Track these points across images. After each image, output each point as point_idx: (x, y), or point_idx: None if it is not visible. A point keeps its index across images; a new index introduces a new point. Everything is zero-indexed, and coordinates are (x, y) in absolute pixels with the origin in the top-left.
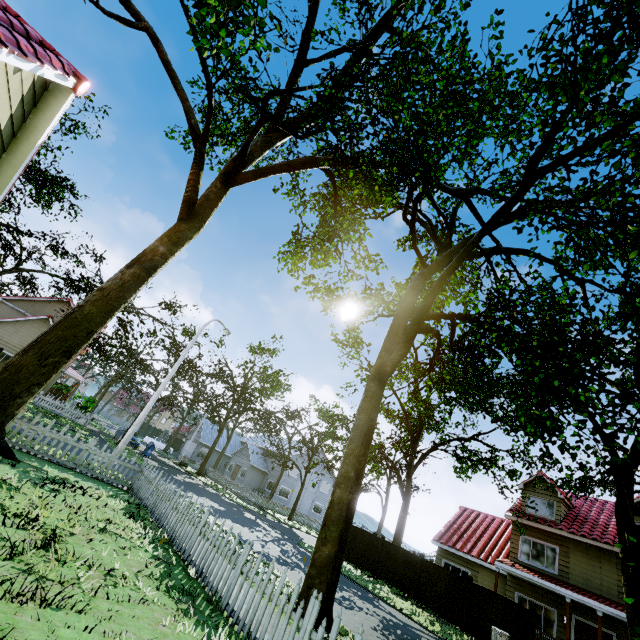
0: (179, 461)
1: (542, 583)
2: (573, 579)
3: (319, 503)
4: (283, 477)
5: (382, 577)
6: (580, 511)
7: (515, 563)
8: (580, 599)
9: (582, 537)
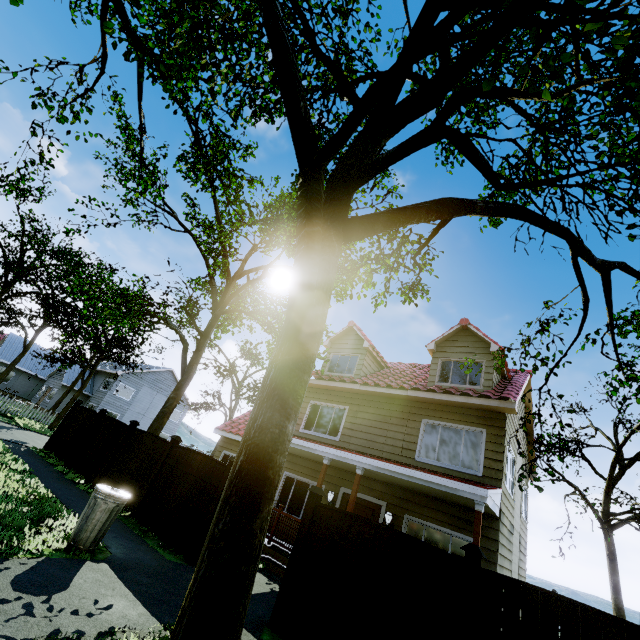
0: None
1: (300, 445)
2: (355, 443)
3: (163, 432)
4: (107, 398)
5: (75, 465)
6: (393, 370)
7: None
8: (340, 456)
9: (376, 387)
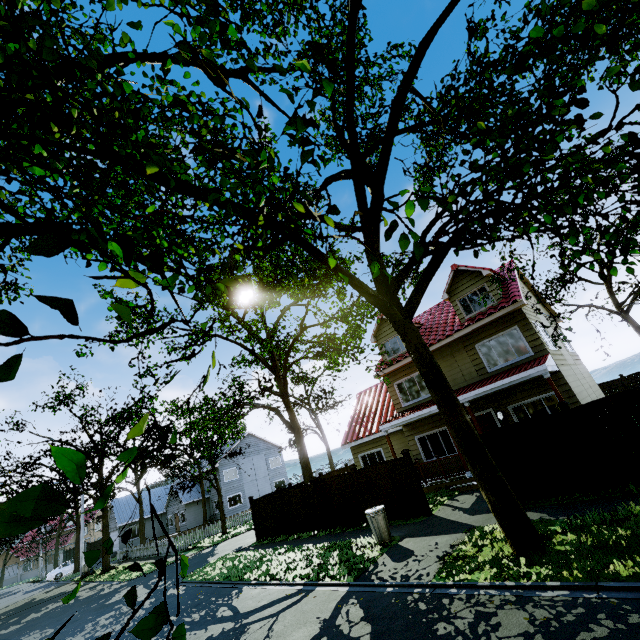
0: (81, 575)
1: (418, 415)
2: None
3: (278, 480)
4: (224, 489)
5: (295, 530)
6: (427, 324)
7: (400, 413)
8: None
9: (431, 346)
